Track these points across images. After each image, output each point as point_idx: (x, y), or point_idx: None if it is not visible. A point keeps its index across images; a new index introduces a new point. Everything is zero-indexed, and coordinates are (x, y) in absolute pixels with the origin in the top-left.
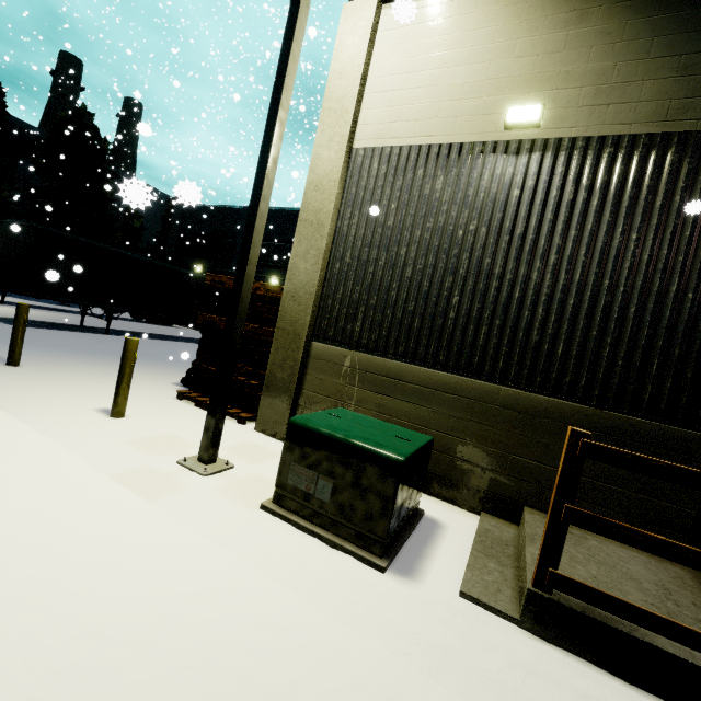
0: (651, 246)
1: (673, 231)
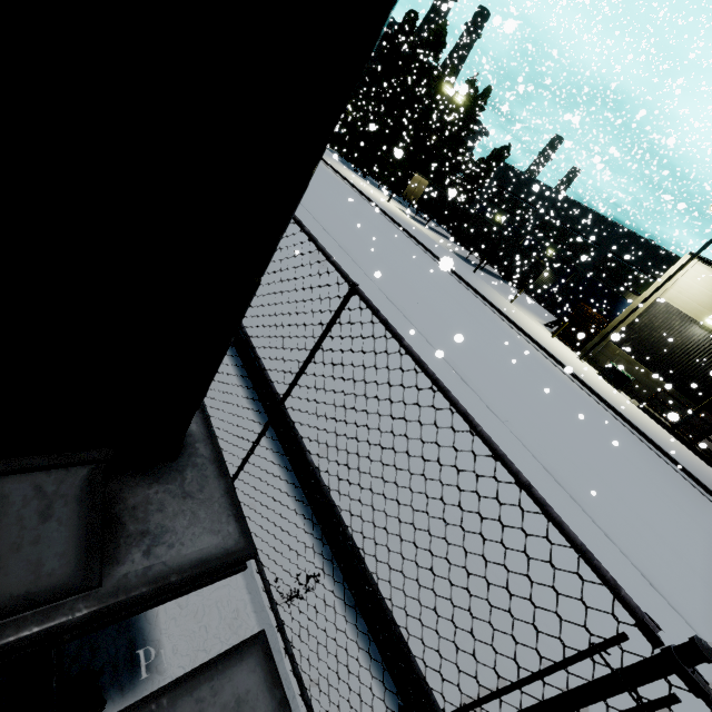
0: None
1: None
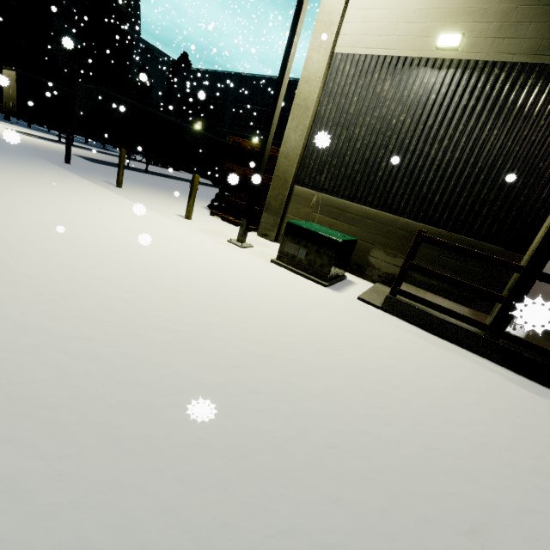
0: (502, 140)
1: (517, 131)
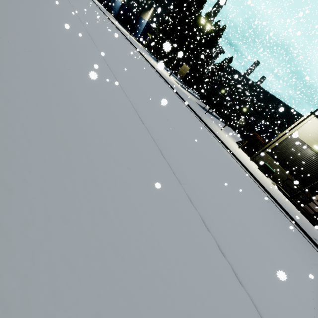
0: (315, 170)
1: None
